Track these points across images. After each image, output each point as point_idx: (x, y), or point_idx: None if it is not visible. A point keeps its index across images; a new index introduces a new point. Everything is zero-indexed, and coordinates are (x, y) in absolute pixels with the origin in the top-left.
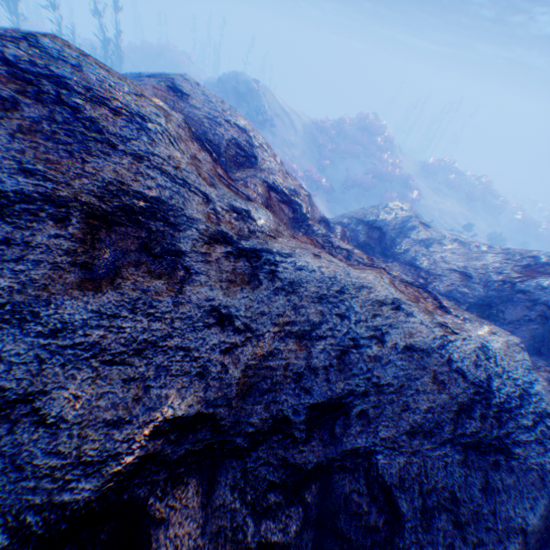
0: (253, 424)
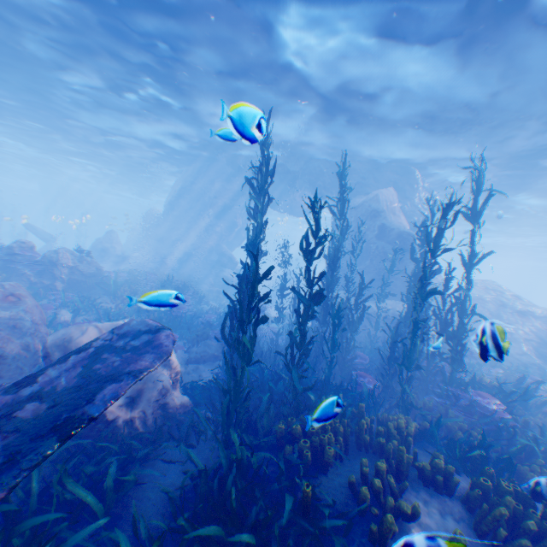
0: (538, 316)
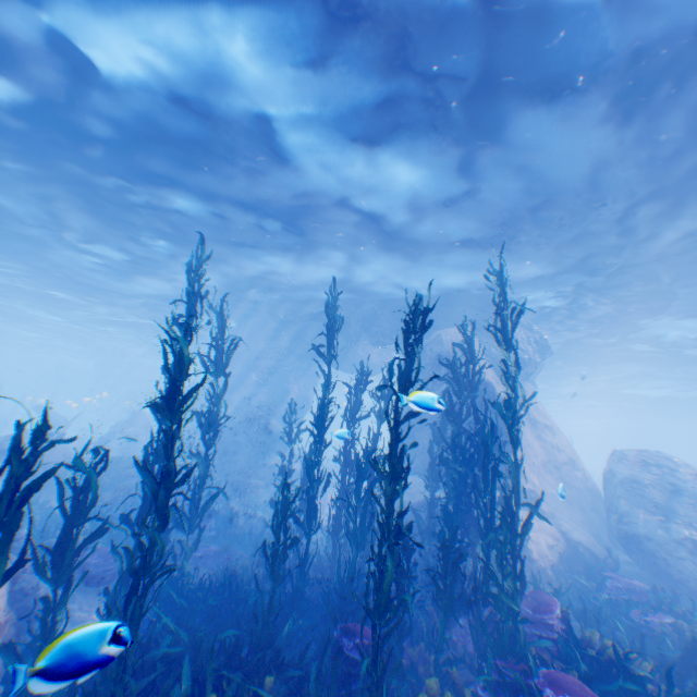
0: None
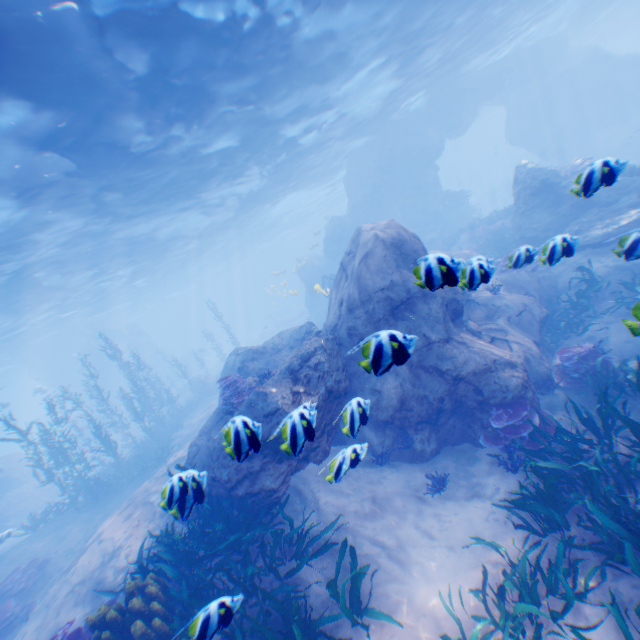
0: None
